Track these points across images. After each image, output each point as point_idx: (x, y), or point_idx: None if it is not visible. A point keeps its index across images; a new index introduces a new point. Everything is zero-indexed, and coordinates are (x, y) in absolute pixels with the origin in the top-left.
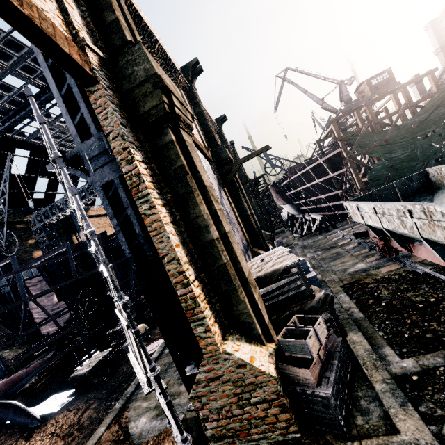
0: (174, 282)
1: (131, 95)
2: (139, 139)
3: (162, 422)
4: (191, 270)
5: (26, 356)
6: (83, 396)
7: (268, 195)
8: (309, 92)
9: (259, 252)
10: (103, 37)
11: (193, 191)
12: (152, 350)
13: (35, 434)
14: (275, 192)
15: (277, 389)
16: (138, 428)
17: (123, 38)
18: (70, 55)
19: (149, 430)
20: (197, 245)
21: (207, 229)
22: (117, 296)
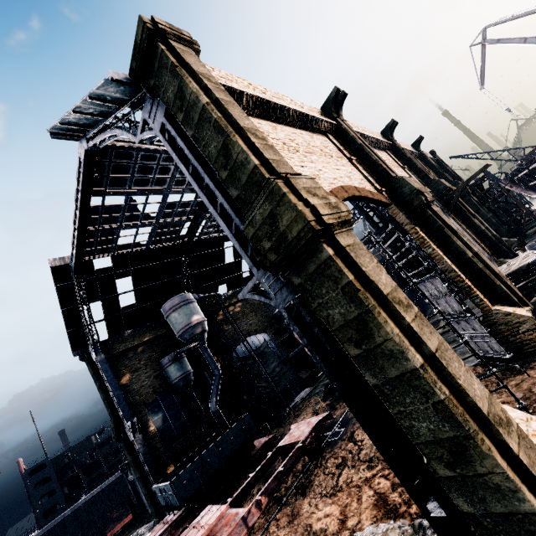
0: (455, 281)
1: (404, 202)
2: (412, 220)
3: None
4: (462, 274)
5: None
6: None
7: (501, 191)
8: (530, 38)
9: (506, 261)
10: (378, 179)
11: (450, 236)
12: None
13: None
14: (512, 185)
15: (535, 322)
16: None
17: (390, 176)
18: (385, 202)
19: None
20: (460, 262)
21: (464, 253)
22: (443, 283)
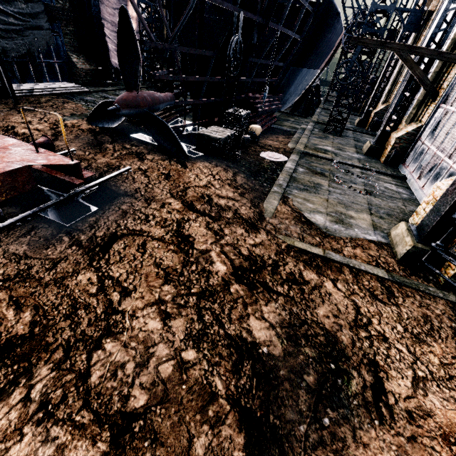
0: None
1: None
2: None
3: (347, 230)
4: None
5: (164, 78)
6: (217, 159)
7: None
8: None
9: None
10: None
11: None
12: (275, 158)
13: (189, 165)
14: None
15: None
16: (318, 221)
17: None
18: None
19: (336, 230)
20: None
21: None
22: None
